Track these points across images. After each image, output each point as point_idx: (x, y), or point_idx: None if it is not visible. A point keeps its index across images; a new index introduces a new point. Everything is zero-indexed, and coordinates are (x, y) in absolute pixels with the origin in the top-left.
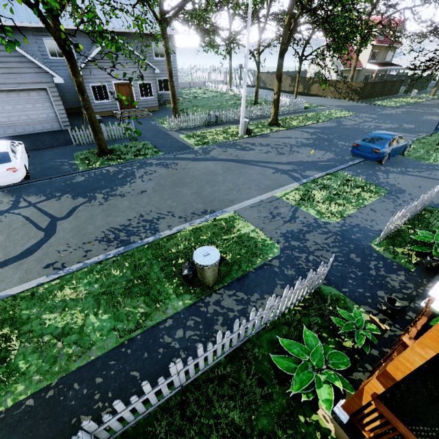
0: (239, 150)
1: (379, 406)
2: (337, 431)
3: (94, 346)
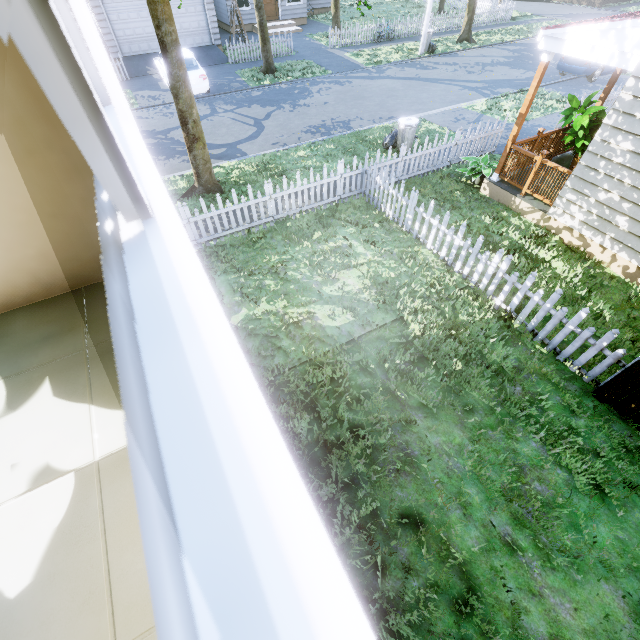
0: (419, 69)
1: (515, 146)
2: (490, 191)
3: (334, 172)
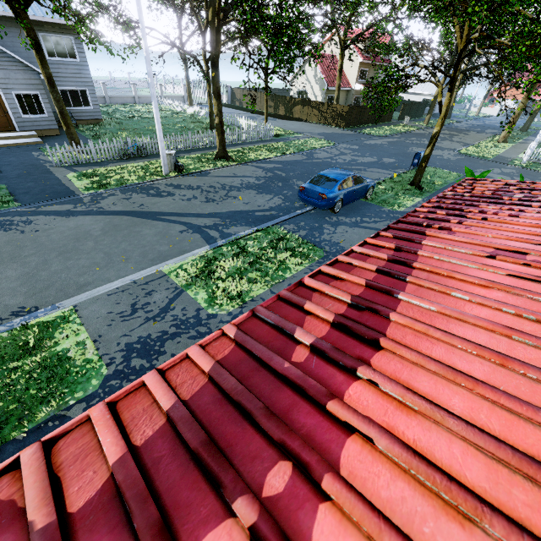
0: (150, 196)
1: None
2: None
3: None
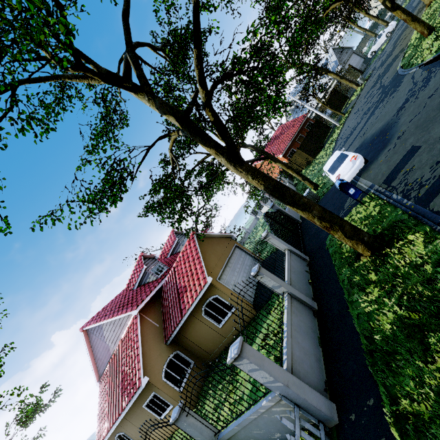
0: None
1: None
2: None
3: None
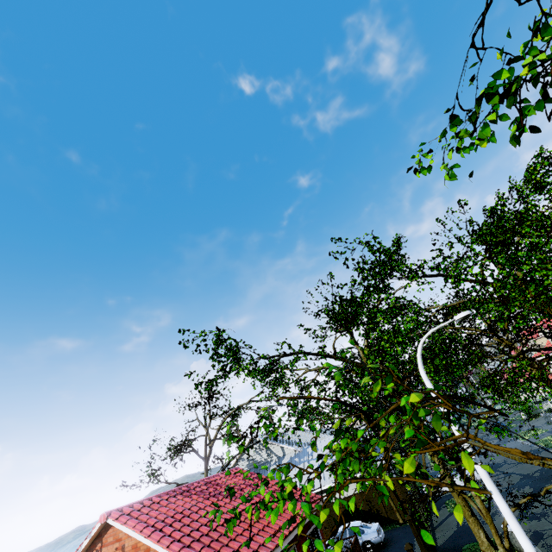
0: None
1: None
2: None
3: None
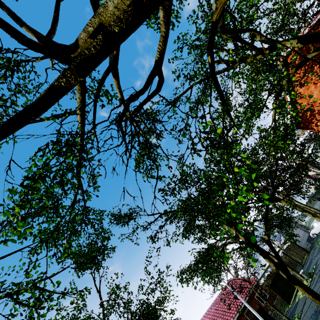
0: None
1: None
2: None
3: None
